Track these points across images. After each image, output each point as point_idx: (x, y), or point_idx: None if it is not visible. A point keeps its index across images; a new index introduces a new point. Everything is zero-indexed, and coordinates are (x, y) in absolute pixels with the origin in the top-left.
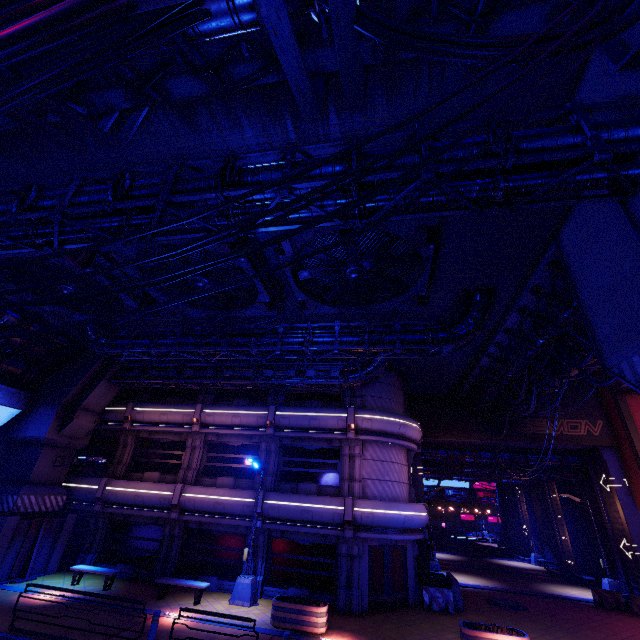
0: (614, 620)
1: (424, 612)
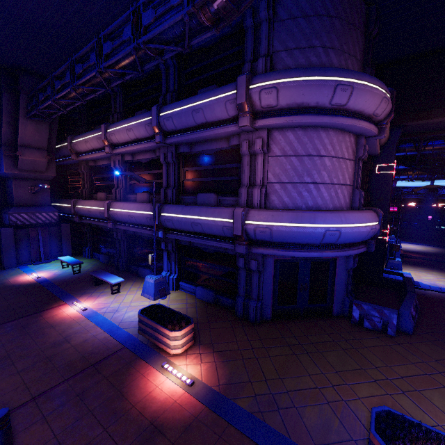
0: None
1: (347, 329)
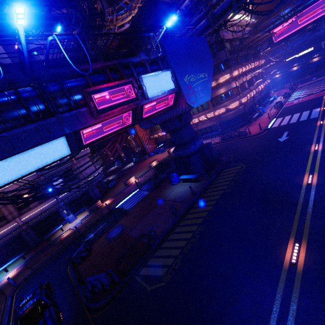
0: (139, 165)
1: (112, 188)
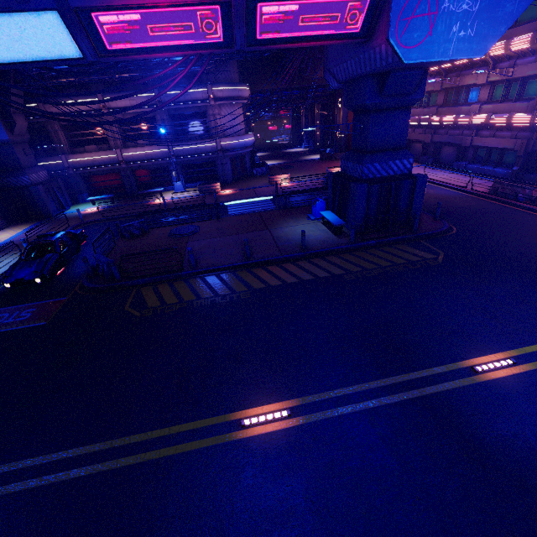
0: (323, 163)
1: (254, 177)
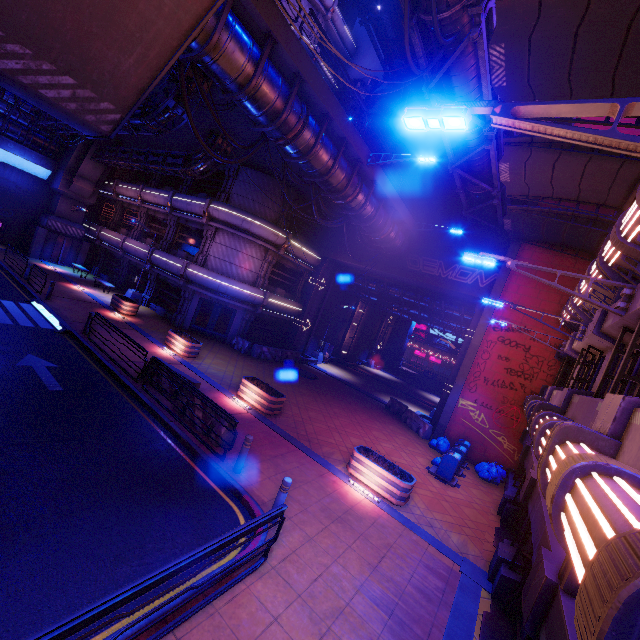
0: (361, 407)
1: (224, 345)
